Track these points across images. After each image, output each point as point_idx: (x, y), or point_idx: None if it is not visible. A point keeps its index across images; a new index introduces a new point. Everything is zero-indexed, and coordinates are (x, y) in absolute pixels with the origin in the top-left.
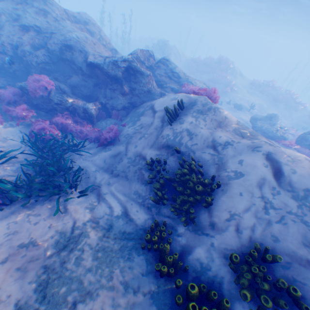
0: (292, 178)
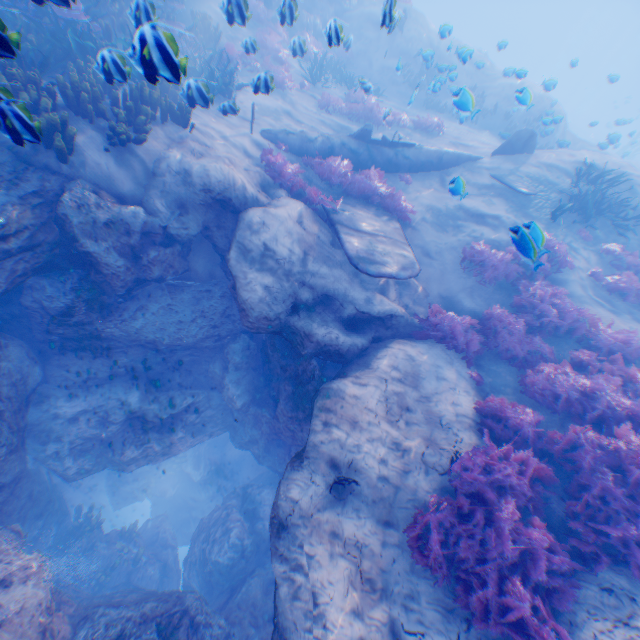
0: (471, 60)
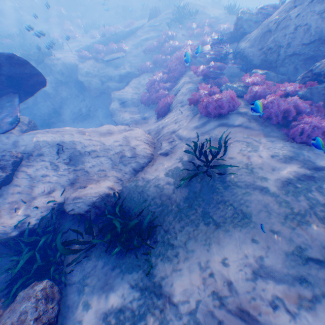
0: None
